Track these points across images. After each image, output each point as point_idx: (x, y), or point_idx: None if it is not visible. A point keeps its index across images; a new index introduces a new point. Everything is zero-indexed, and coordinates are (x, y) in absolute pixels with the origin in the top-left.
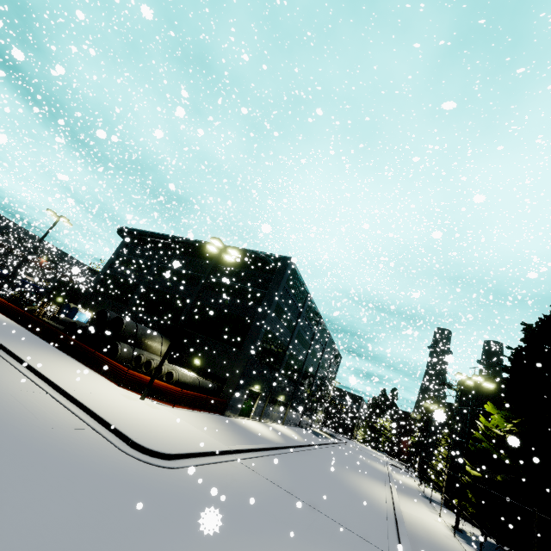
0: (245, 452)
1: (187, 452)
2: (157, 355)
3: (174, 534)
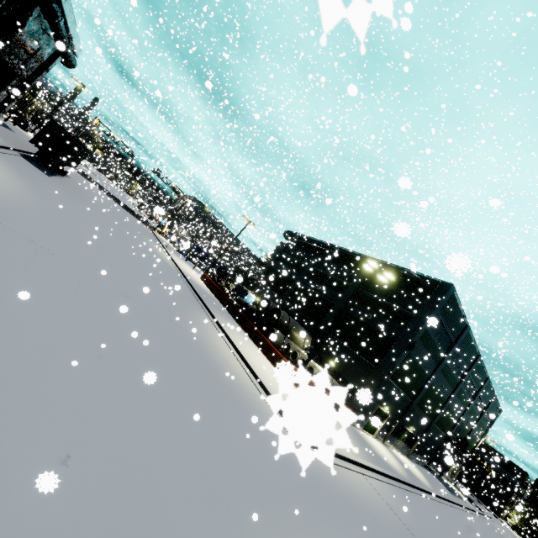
0: (370, 470)
1: None
2: (299, 347)
3: (320, 511)
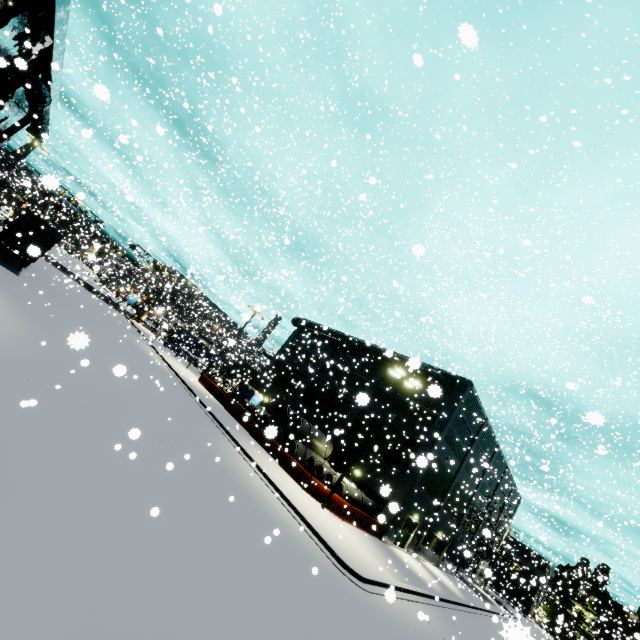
0: (412, 593)
1: (374, 579)
2: (321, 457)
3: None
